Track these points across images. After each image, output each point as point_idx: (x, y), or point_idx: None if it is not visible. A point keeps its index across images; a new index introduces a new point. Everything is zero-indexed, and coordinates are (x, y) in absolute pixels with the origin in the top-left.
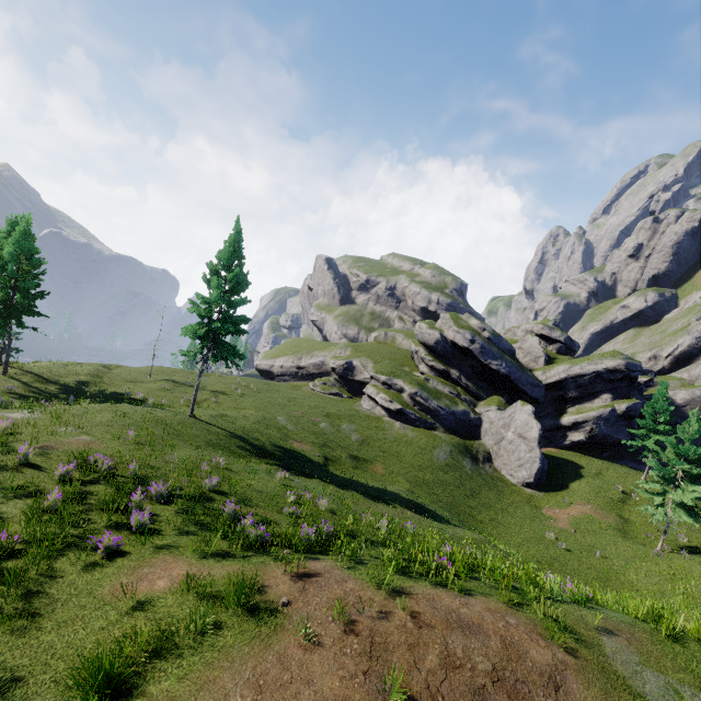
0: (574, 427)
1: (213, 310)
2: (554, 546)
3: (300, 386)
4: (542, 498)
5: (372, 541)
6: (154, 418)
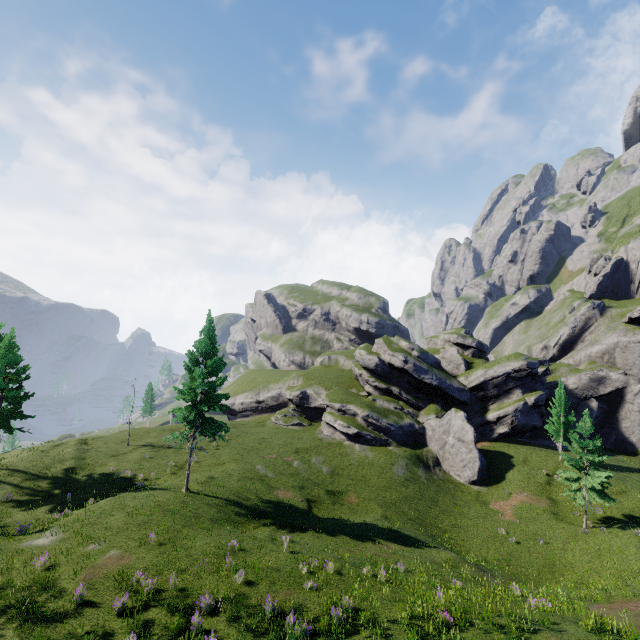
0: (498, 421)
1: (196, 393)
2: (507, 540)
3: (263, 421)
4: (487, 493)
5: (381, 598)
6: (160, 506)
